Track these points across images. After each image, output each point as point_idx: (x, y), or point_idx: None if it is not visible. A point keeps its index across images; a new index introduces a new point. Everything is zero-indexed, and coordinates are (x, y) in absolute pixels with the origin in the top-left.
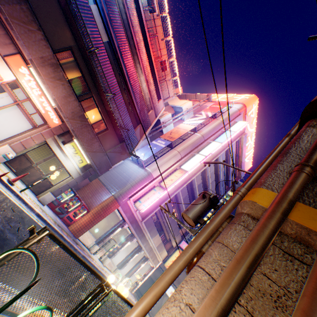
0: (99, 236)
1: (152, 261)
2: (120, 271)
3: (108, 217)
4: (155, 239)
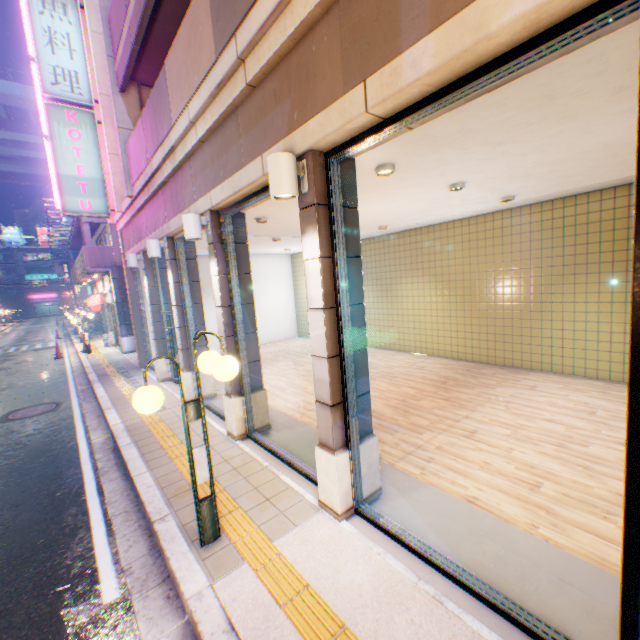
0: (470, 348)
1: (382, 74)
2: (230, 403)
3: (412, 270)
4: (184, 88)
